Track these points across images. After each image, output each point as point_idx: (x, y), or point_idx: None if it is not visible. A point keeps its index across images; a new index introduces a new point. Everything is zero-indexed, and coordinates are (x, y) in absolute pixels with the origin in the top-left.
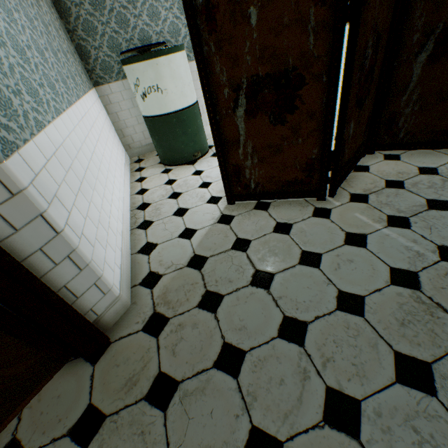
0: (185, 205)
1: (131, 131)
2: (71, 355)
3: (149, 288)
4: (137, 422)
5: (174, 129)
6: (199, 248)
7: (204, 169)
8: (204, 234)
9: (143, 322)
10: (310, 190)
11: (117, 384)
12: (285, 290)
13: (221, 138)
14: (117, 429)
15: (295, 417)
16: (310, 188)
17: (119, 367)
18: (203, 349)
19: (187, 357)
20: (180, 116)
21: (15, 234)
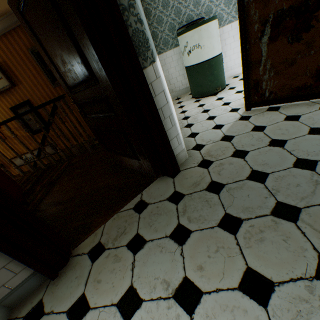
0: (213, 115)
1: (174, 81)
2: (161, 173)
3: (197, 150)
4: (202, 197)
5: (205, 72)
6: (227, 132)
7: (224, 97)
8: (230, 126)
9: (197, 163)
10: (317, 93)
11: (187, 185)
12: (297, 147)
13: (247, 61)
14: (192, 199)
15: (309, 199)
16: (317, 91)
17: (187, 179)
18: (238, 173)
19: (227, 175)
20: (210, 63)
21: (154, 98)
